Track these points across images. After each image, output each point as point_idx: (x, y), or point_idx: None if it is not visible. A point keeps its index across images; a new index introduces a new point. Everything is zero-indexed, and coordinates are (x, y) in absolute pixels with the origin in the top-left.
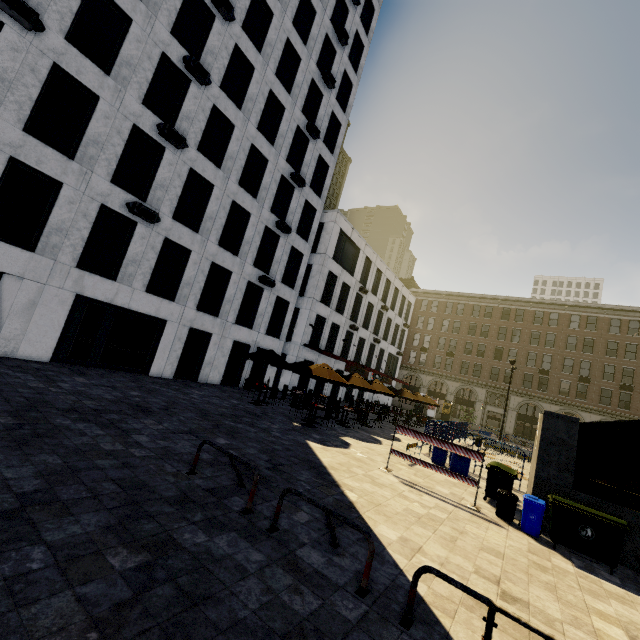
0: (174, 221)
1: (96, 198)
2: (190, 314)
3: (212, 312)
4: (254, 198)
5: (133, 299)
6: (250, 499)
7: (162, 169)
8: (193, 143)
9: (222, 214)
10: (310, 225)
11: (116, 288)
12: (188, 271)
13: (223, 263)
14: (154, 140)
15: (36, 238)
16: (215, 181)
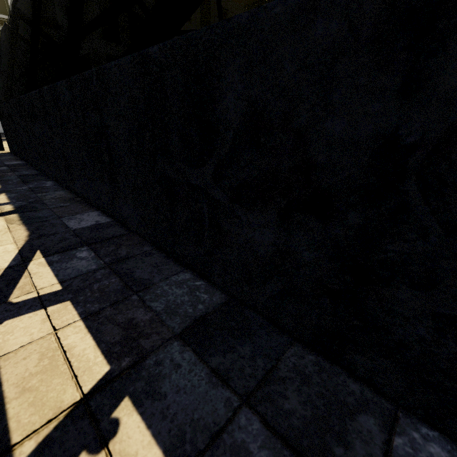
0: None
1: None
2: None
3: None
4: None
5: None
6: None
7: None
8: None
9: None
10: None
11: None
12: None
13: None
14: None
15: None
16: None
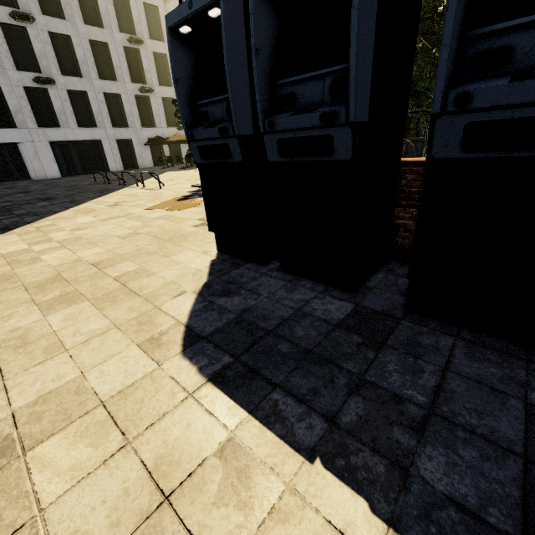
0: (64, 77)
1: (18, 85)
2: (111, 132)
3: (124, 126)
4: (102, 28)
5: (76, 134)
6: (104, 180)
7: (34, 44)
8: (37, 11)
9: (89, 55)
10: (160, 24)
11: (64, 132)
12: (93, 106)
13: (111, 90)
14: (16, 25)
15: (13, 120)
16: (69, 32)
